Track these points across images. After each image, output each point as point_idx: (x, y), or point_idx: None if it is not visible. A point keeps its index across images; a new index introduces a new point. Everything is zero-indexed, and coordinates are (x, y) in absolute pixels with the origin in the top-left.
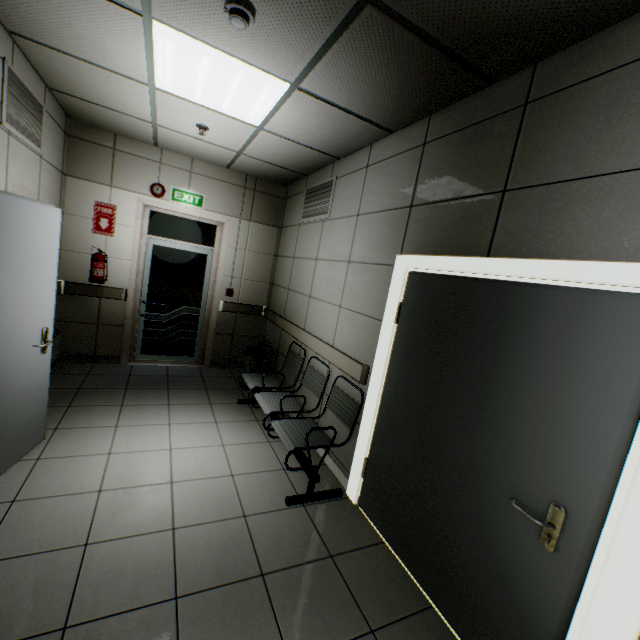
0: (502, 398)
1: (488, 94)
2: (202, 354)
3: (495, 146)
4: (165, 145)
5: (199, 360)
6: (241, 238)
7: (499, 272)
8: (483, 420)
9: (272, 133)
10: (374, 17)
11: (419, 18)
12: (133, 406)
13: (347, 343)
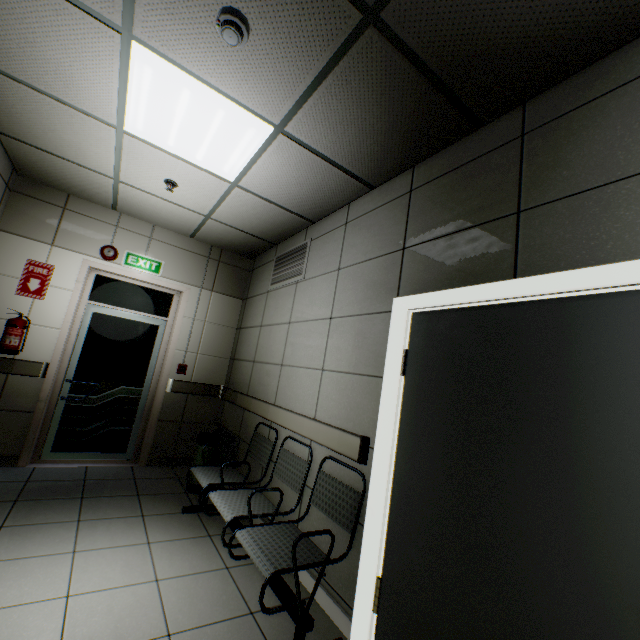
0: (590, 450)
1: (476, 137)
2: (138, 448)
3: (496, 176)
4: (125, 208)
5: (133, 457)
6: (201, 308)
7: (538, 291)
8: (567, 488)
9: (246, 191)
10: (374, 42)
11: (420, 44)
12: (20, 527)
13: (335, 412)
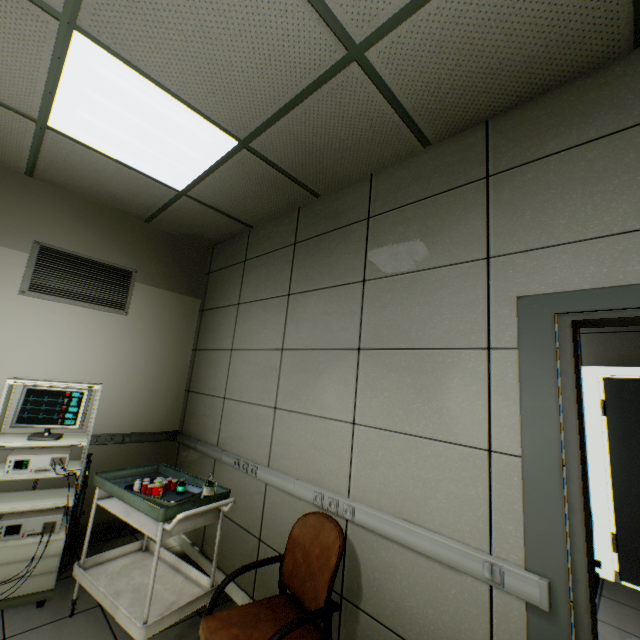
0: None
1: None
2: None
3: None
4: None
5: None
6: None
7: None
8: None
9: None
10: None
11: None
12: None
13: None
